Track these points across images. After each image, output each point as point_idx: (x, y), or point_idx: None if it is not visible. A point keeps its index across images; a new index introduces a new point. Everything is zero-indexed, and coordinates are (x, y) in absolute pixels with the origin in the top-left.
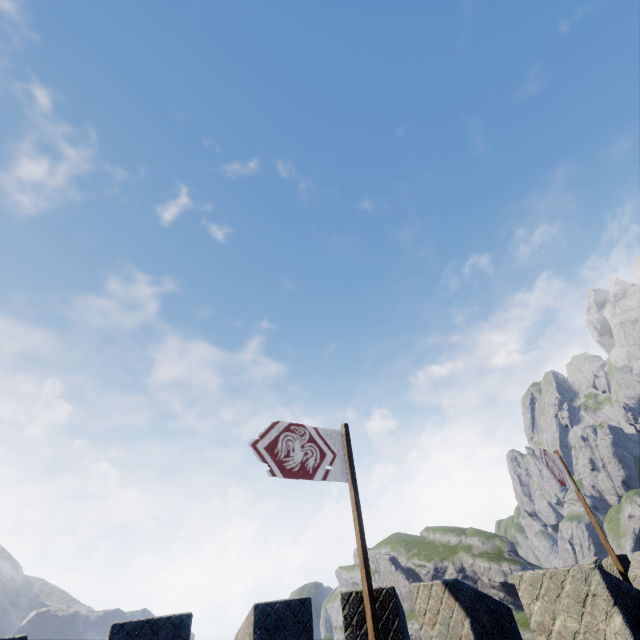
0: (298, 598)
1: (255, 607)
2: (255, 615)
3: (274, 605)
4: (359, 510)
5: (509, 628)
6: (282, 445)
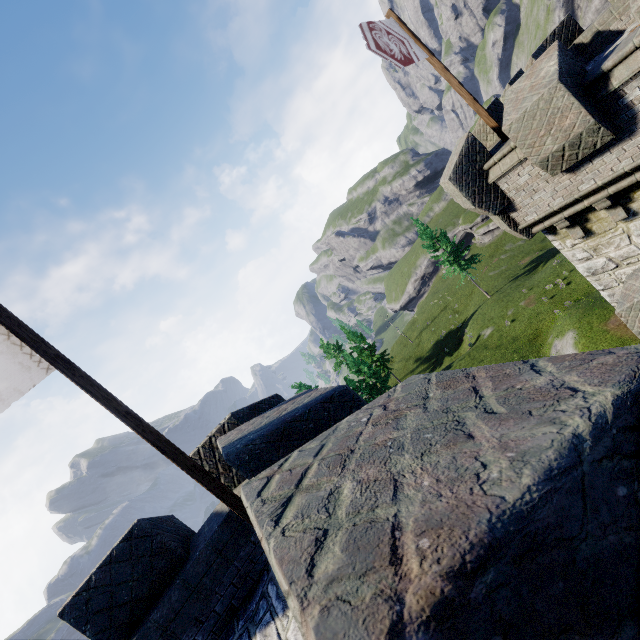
0: (120, 541)
1: (60, 617)
2: (68, 622)
3: (88, 585)
4: (101, 395)
5: None
6: None
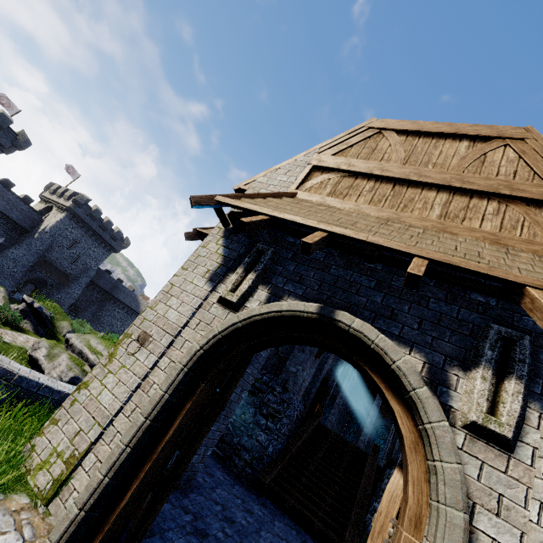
0: None
1: None
2: None
3: None
4: None
5: None
6: (3, 98)
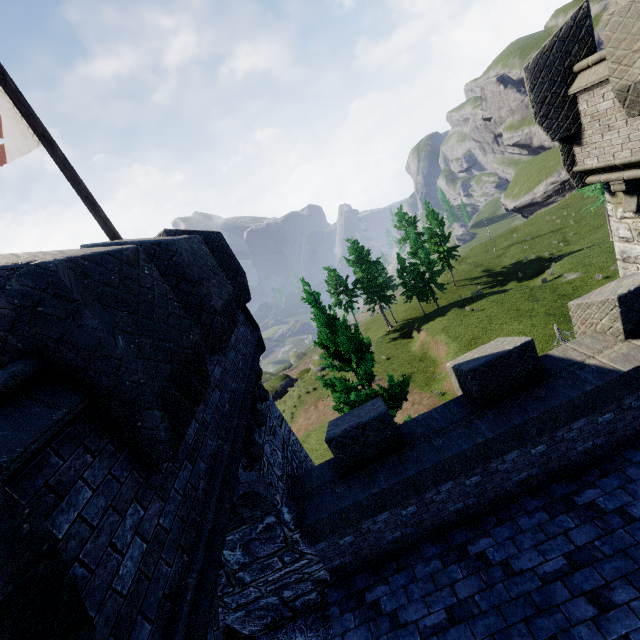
0: None
1: None
2: None
3: None
4: (71, 177)
5: (169, 265)
6: None
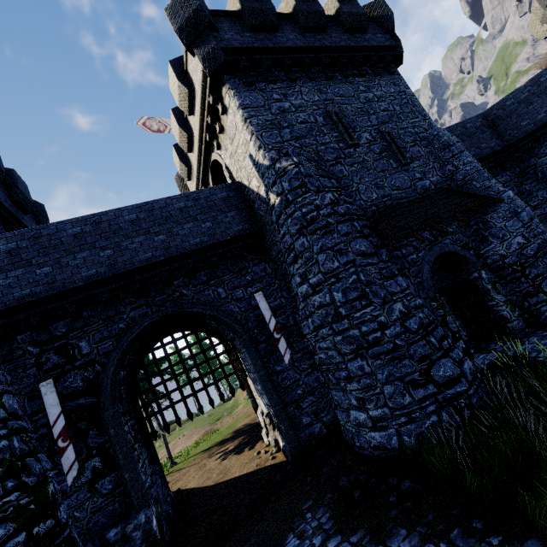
0: None
1: None
2: None
3: None
4: None
5: (8, 174)
6: None
